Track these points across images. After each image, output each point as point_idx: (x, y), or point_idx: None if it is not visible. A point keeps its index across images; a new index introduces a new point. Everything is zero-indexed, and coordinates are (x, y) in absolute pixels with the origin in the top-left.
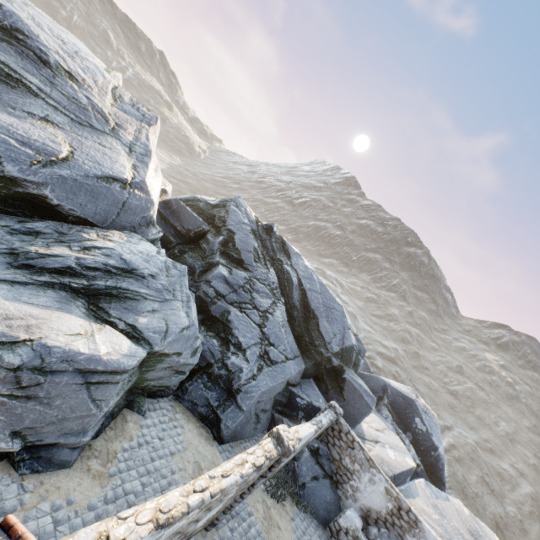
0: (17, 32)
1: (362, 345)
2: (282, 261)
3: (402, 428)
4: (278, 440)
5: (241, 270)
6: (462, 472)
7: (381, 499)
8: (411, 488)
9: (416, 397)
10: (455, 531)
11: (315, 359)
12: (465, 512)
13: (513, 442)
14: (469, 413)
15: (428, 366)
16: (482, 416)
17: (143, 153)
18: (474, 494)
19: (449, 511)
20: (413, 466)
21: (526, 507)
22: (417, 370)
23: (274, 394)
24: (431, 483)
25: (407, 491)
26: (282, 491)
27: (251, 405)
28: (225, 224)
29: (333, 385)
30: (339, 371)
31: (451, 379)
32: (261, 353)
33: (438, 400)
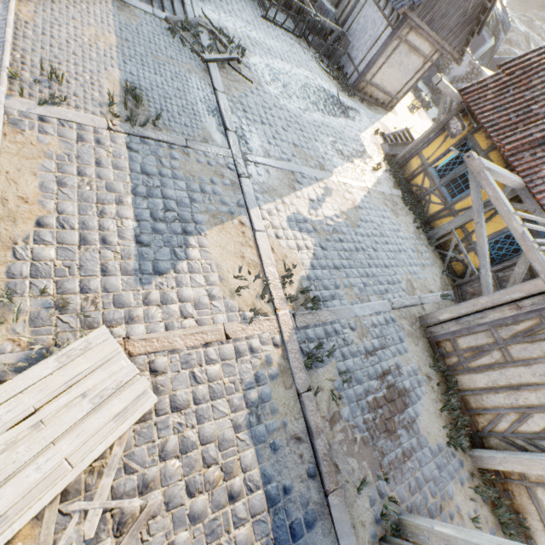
0: None
1: (507, 19)
2: None
3: None
4: None
5: None
6: None
7: (464, 69)
8: None
9: None
10: None
11: None
12: None
13: None
14: None
15: None
16: None
17: None
18: None
19: None
20: None
21: None
22: None
23: None
24: None
25: None
26: None
27: None
28: None
29: None
30: None
31: None
32: None
33: None
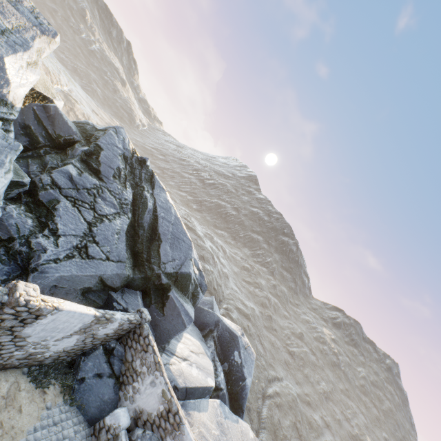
0: None
1: (205, 281)
2: (144, 187)
3: (221, 358)
4: (10, 291)
5: (95, 178)
6: (279, 416)
7: (156, 402)
8: (201, 403)
9: (241, 335)
10: None
11: (146, 274)
12: (250, 435)
13: (327, 399)
14: (299, 371)
15: (277, 328)
16: (308, 375)
17: (19, 43)
18: (284, 436)
19: (233, 431)
20: (211, 385)
21: None
22: (267, 330)
23: (81, 287)
24: (233, 409)
25: (196, 405)
26: (50, 379)
27: (44, 286)
28: (97, 140)
29: (158, 300)
30: (167, 289)
31: (293, 342)
32: (79, 245)
33: (277, 356)
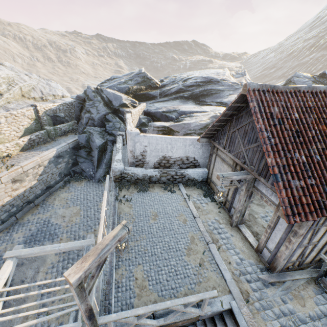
0: (210, 80)
1: None
2: None
3: None
4: None
5: None
6: None
7: None
8: None
9: None
10: None
11: None
12: None
13: None
14: None
15: None
16: None
17: None
18: None
19: None
20: None
21: None
22: None
23: None
24: None
25: None
26: None
27: None
28: None
29: None
30: None
31: None
32: None
33: None
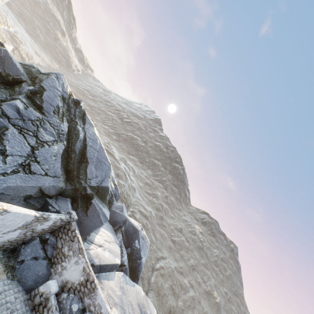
0: None
1: (118, 192)
2: (77, 123)
3: (126, 245)
4: None
5: (38, 112)
6: (162, 281)
7: (78, 275)
8: (110, 275)
9: (141, 229)
10: (128, 302)
11: (75, 186)
12: (141, 294)
13: (193, 270)
14: (178, 253)
15: (165, 225)
16: (183, 255)
17: None
18: (164, 294)
19: (131, 292)
20: (118, 263)
21: (188, 303)
22: (159, 226)
23: (24, 194)
24: (132, 278)
25: (106, 276)
26: None
27: None
28: (41, 82)
29: (83, 205)
30: (90, 198)
31: (175, 234)
32: (23, 163)
33: (164, 243)
